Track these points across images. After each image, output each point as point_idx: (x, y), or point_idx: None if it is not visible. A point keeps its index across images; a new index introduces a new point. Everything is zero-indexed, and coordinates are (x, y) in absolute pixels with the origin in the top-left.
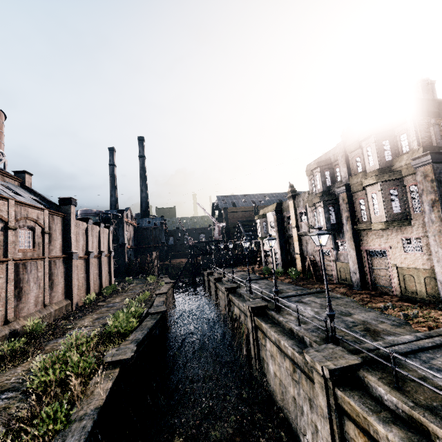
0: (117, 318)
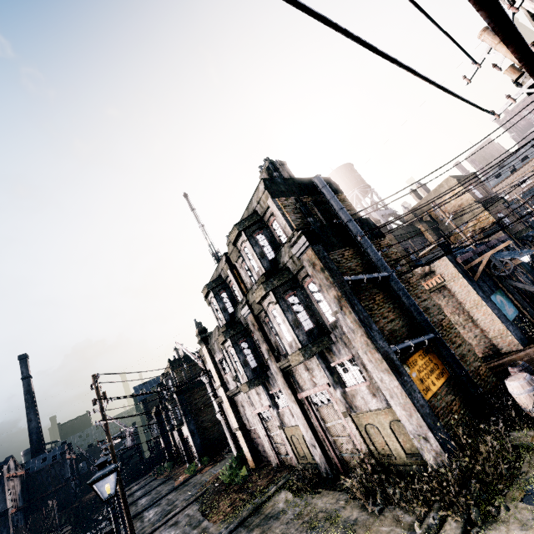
0: None
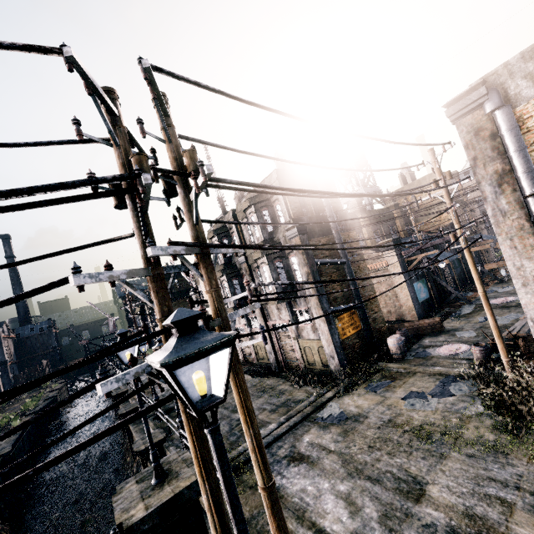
0: (25, 405)
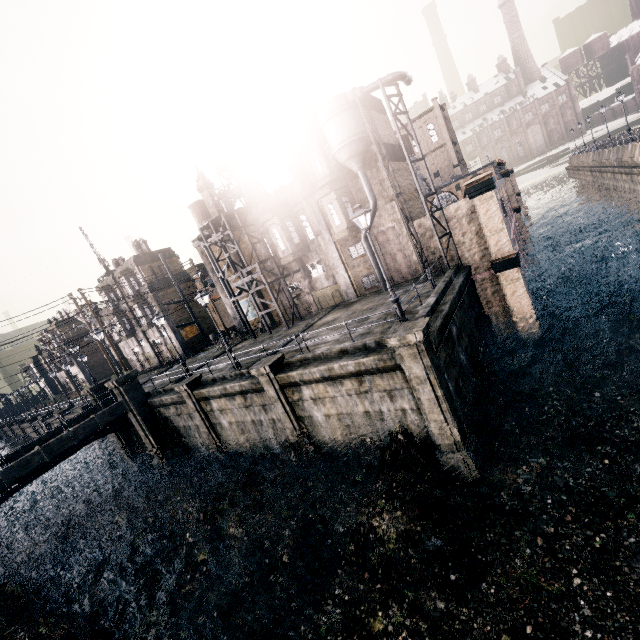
0: None
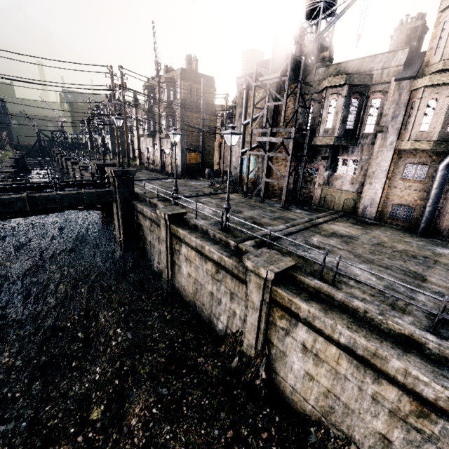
0: (5, 154)
